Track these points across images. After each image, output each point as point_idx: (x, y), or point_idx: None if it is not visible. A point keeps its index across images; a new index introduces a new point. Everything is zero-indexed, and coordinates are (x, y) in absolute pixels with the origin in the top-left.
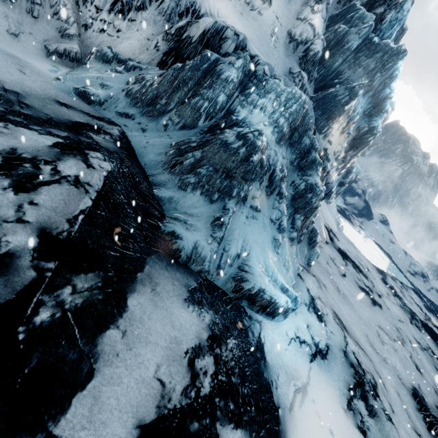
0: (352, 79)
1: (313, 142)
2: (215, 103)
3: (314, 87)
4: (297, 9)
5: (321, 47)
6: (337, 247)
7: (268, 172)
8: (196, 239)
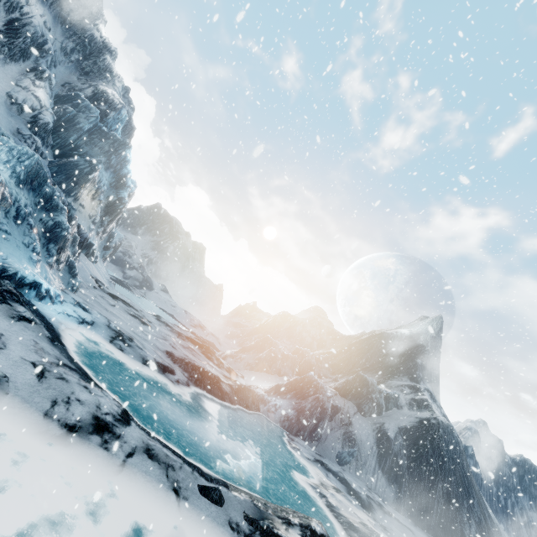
0: (91, 155)
1: (54, 191)
2: None
3: (53, 153)
4: (15, 76)
5: (52, 119)
6: (107, 292)
7: (13, 206)
8: None
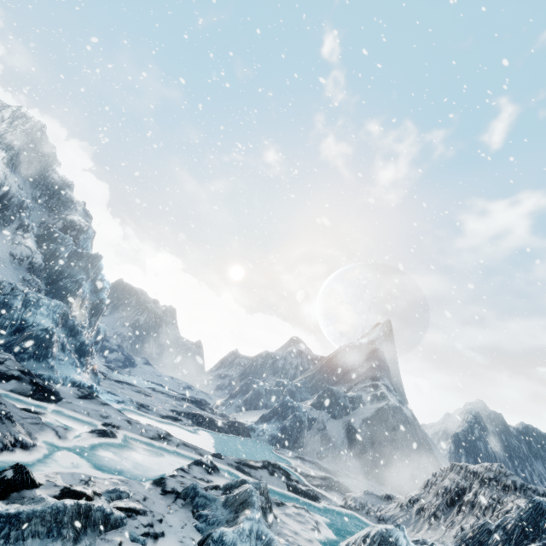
0: (73, 274)
1: (74, 321)
2: (13, 319)
3: (45, 283)
4: (10, 237)
5: (41, 259)
6: (112, 379)
7: (59, 342)
8: (48, 374)
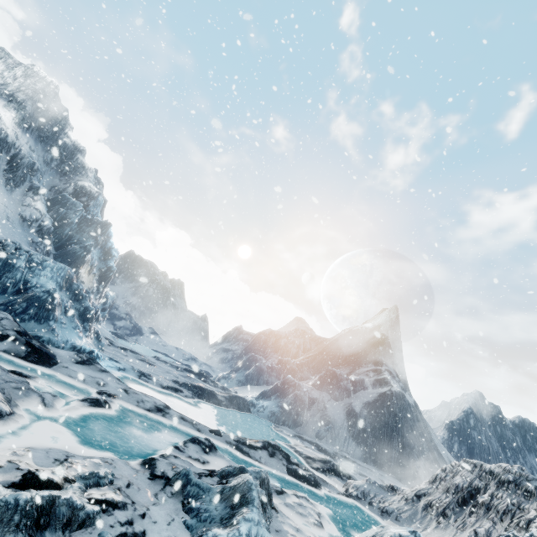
0: (82, 240)
1: (79, 286)
2: (16, 279)
3: (54, 247)
4: (20, 199)
5: (51, 222)
6: (117, 346)
7: (62, 305)
8: (48, 336)
